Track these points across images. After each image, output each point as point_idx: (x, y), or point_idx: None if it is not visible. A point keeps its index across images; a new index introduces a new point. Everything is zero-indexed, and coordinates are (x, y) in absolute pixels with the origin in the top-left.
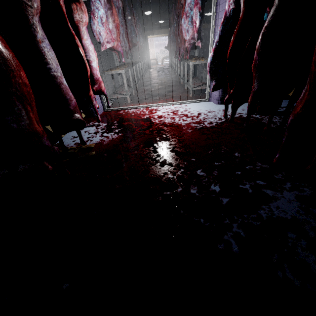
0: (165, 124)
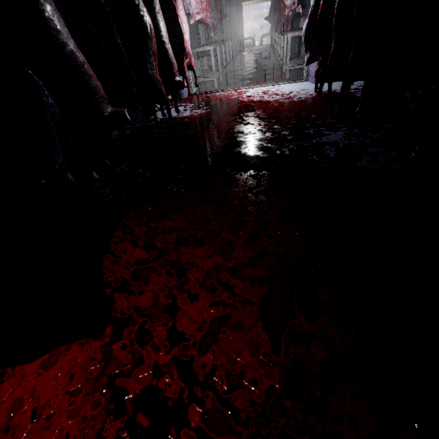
0: (253, 101)
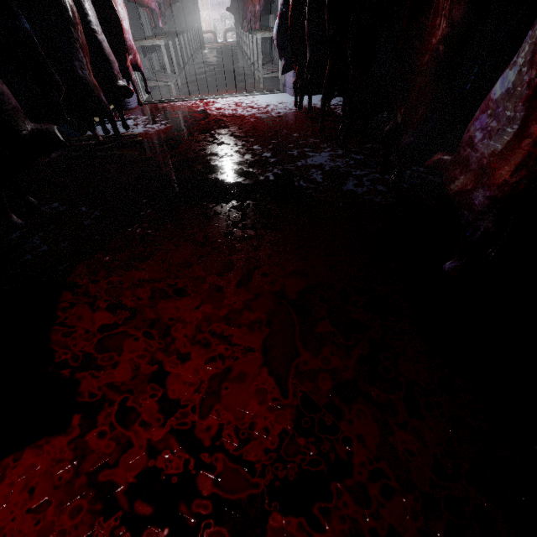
0: (225, 115)
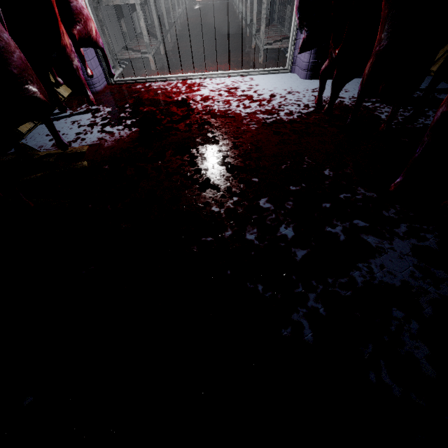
0: (213, 112)
